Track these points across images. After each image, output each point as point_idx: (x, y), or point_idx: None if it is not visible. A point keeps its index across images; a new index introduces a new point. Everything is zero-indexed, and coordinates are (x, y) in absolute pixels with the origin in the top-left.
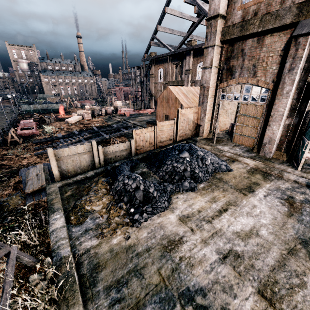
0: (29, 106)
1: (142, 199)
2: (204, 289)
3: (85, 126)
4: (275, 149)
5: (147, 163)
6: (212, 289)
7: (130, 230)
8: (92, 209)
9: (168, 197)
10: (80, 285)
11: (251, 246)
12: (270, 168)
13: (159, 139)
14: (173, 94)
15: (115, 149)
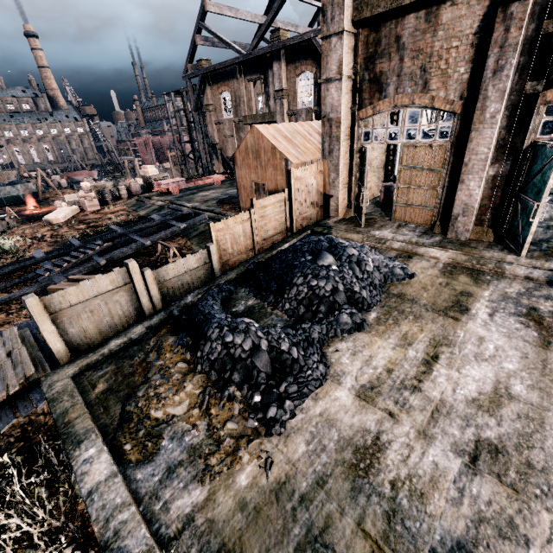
0: None
1: (270, 369)
2: (464, 544)
3: (92, 226)
4: (473, 224)
5: (253, 287)
6: (479, 538)
7: (268, 446)
8: (169, 416)
9: (320, 354)
10: None
11: (510, 423)
12: (478, 261)
13: (262, 235)
14: (266, 140)
15: (179, 271)
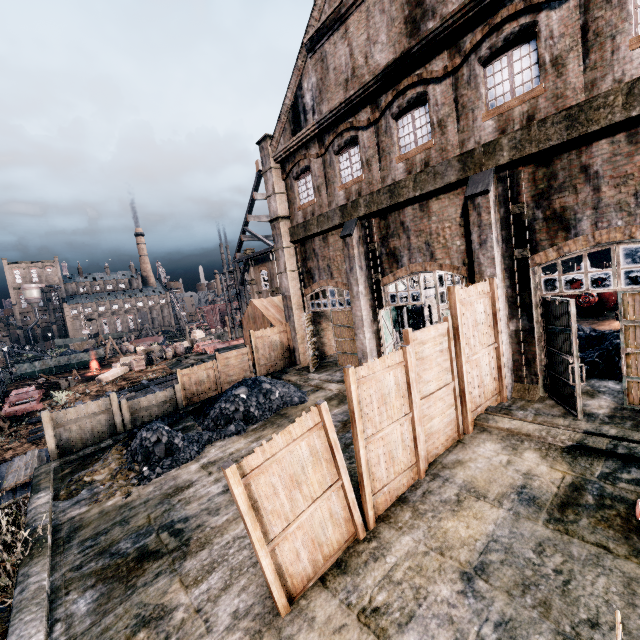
0: (32, 364)
1: (163, 454)
2: (189, 517)
3: (131, 382)
4: None
5: (197, 414)
6: (198, 515)
7: (134, 490)
8: (93, 480)
9: (201, 447)
10: (52, 546)
11: None
12: None
13: (226, 379)
14: (258, 310)
15: (149, 402)
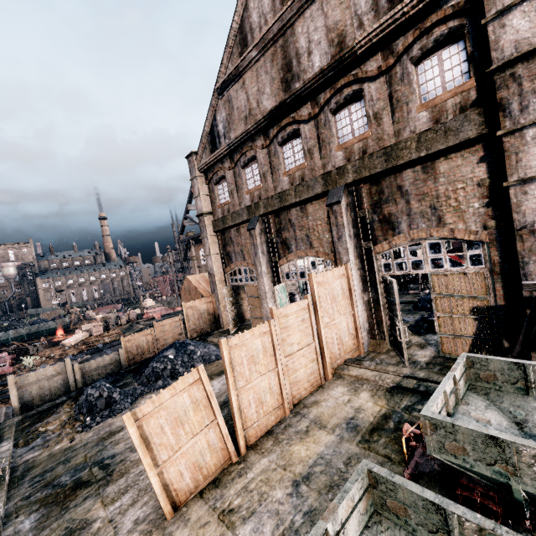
0: (6, 333)
1: (103, 407)
2: (116, 455)
3: (90, 346)
4: None
5: (136, 372)
6: (122, 452)
7: (78, 436)
8: (47, 430)
9: (134, 399)
10: (9, 483)
11: None
12: None
13: (162, 342)
14: (192, 284)
15: (97, 364)
